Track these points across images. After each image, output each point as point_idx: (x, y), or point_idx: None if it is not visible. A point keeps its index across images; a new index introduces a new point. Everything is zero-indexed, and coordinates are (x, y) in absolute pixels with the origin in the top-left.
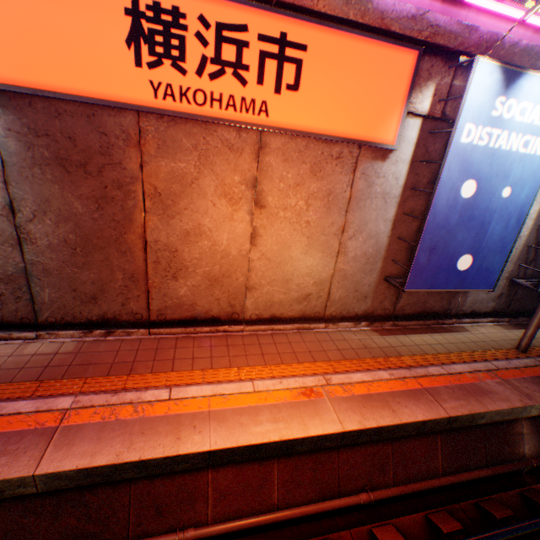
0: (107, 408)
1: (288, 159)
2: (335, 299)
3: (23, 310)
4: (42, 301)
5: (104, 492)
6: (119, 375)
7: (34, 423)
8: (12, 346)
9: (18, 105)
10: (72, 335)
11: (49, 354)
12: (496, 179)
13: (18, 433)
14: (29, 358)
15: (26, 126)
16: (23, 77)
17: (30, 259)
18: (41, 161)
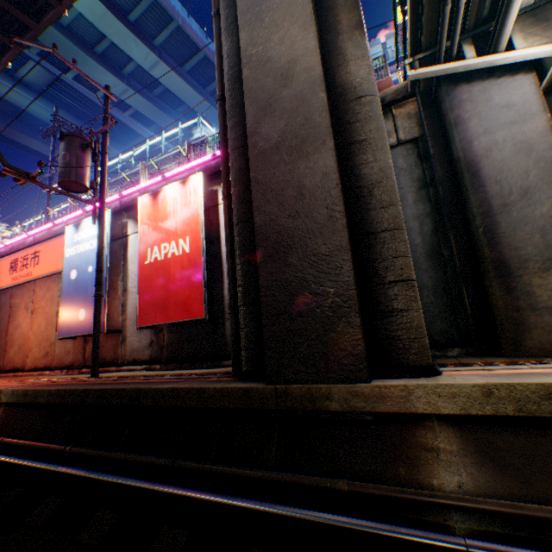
0: None
1: (43, 287)
2: (58, 354)
3: None
4: None
5: None
6: None
7: None
8: None
9: None
10: None
11: None
12: (86, 264)
13: None
14: None
15: None
16: None
17: None
18: None
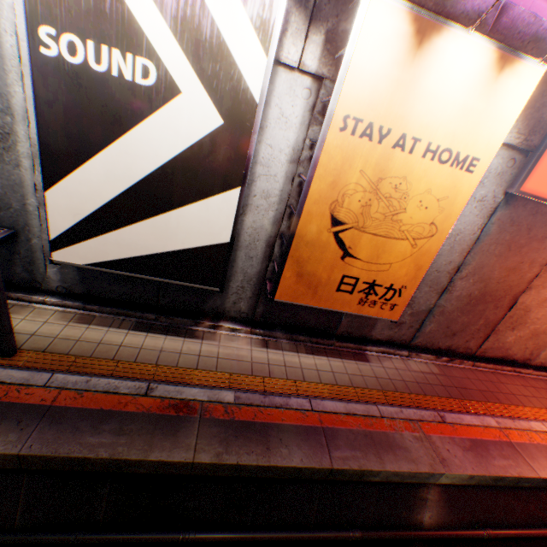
0: (521, 432)
1: None
2: None
3: (406, 334)
4: (422, 331)
5: (546, 492)
6: (497, 403)
7: (493, 436)
8: (398, 360)
9: (516, 204)
10: (426, 357)
11: (430, 373)
12: None
13: (493, 441)
14: (422, 374)
15: (509, 218)
16: (543, 190)
17: (438, 303)
18: (498, 241)
